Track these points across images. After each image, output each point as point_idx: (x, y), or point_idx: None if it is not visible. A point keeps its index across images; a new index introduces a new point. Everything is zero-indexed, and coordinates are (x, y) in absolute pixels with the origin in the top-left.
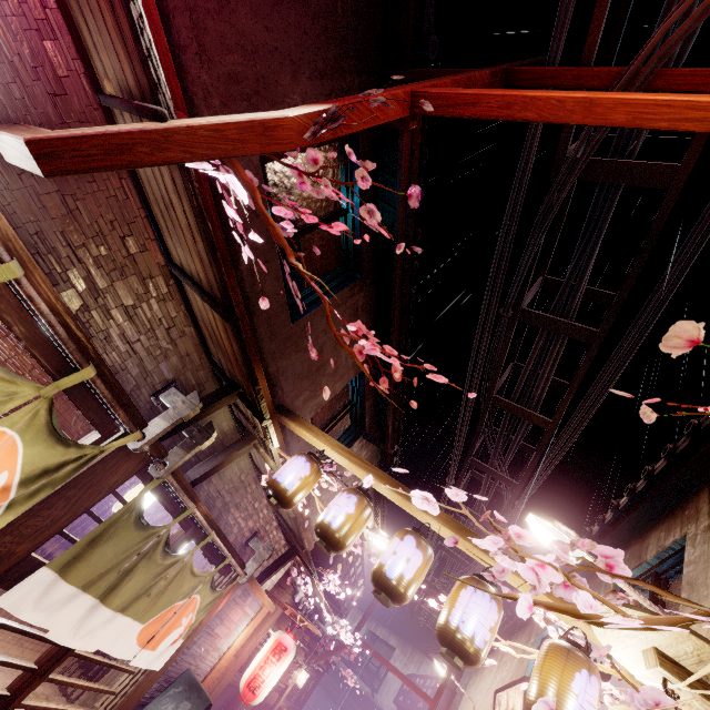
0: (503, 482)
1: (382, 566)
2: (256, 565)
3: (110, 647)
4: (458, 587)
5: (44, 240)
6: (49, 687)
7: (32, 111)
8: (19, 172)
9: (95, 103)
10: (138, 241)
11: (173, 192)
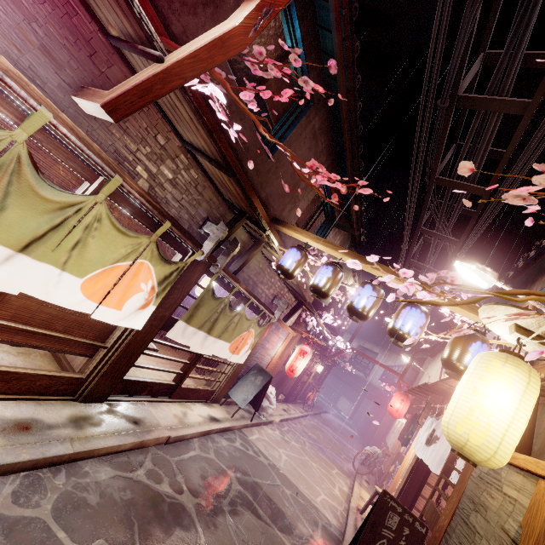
0: (446, 241)
1: (352, 303)
2: (280, 312)
3: (218, 353)
4: (400, 308)
5: (119, 154)
6: (194, 374)
7: (85, 74)
8: (94, 117)
9: (111, 49)
10: (163, 136)
11: (176, 99)
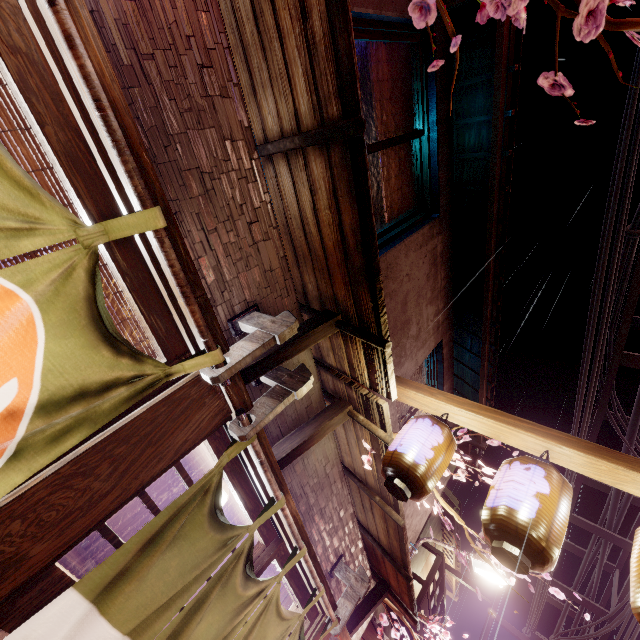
0: None
1: None
2: (350, 604)
3: None
4: None
5: (102, 27)
6: None
7: None
8: None
9: None
10: (218, 79)
11: None
